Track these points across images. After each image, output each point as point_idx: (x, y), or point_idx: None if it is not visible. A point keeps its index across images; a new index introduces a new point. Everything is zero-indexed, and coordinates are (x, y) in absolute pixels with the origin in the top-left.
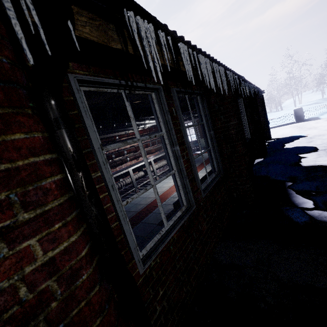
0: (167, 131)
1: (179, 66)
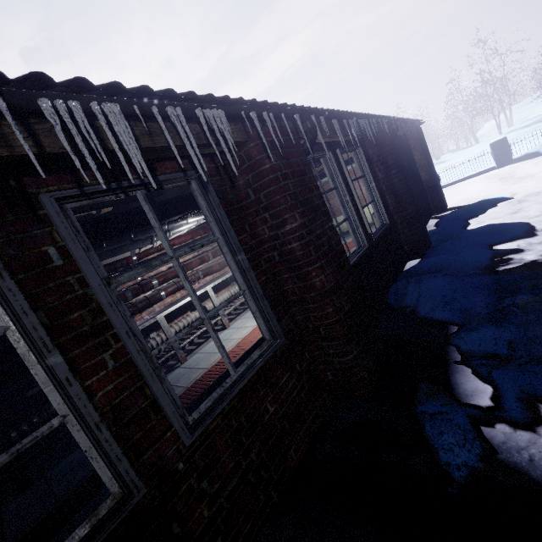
0: (15, 321)
1: None
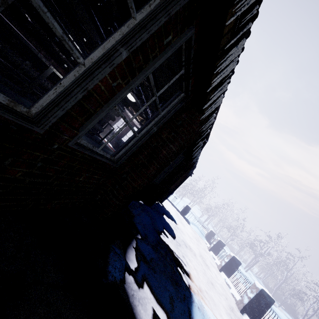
0: (141, 24)
1: (233, 4)
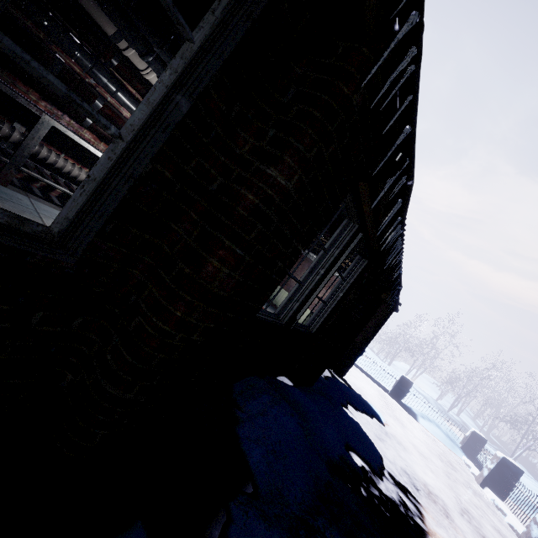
0: None
1: None
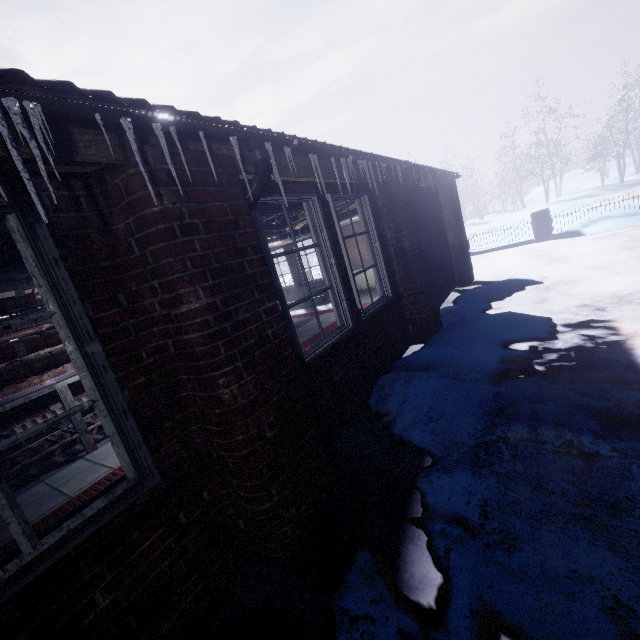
0: None
1: None
